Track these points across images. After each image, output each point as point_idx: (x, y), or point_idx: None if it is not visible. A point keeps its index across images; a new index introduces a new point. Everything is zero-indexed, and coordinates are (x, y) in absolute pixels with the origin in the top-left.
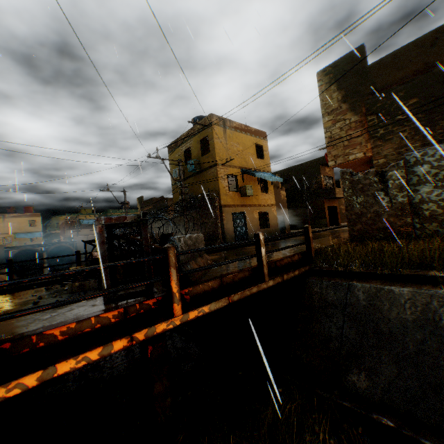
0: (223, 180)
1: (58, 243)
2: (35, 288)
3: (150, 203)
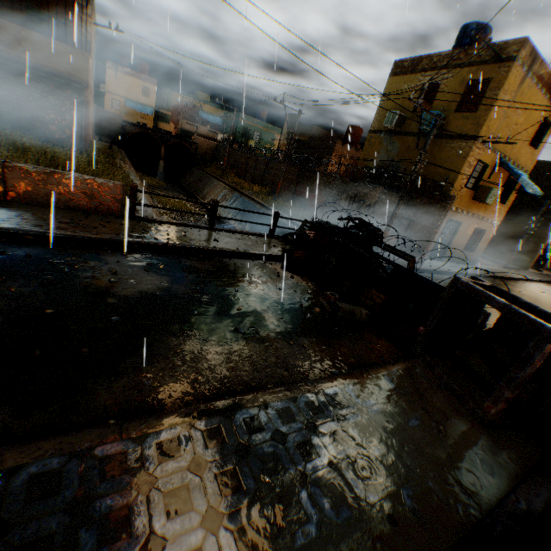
0: (467, 167)
1: (178, 139)
2: (252, 260)
3: (305, 132)
